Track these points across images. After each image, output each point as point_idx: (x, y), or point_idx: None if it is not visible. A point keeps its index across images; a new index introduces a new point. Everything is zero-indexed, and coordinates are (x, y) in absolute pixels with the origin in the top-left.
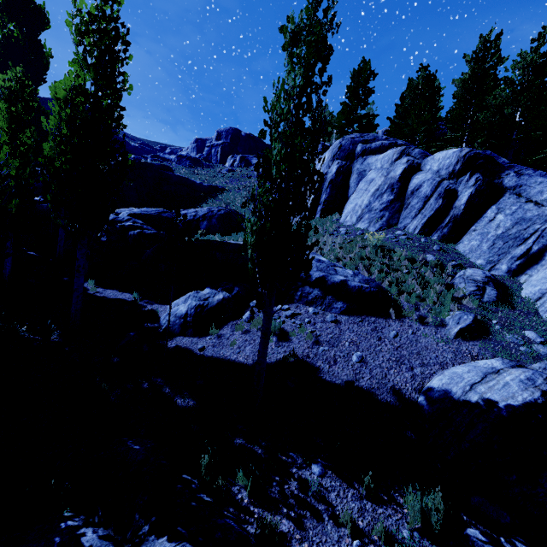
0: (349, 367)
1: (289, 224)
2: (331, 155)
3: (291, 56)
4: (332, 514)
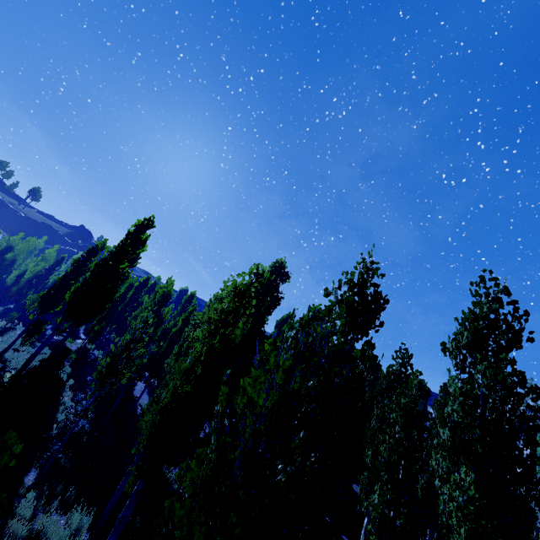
0: None
1: None
2: None
3: None
4: None
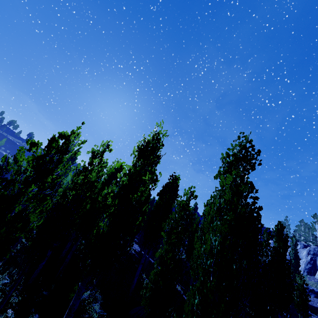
0: (316, 305)
1: (296, 271)
2: (306, 252)
3: (292, 249)
4: (312, 315)
